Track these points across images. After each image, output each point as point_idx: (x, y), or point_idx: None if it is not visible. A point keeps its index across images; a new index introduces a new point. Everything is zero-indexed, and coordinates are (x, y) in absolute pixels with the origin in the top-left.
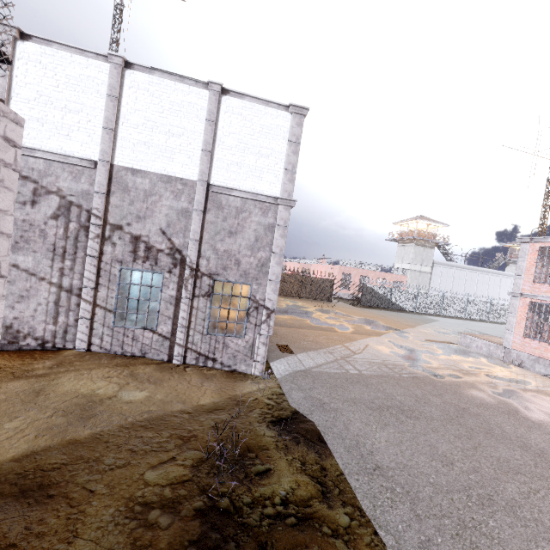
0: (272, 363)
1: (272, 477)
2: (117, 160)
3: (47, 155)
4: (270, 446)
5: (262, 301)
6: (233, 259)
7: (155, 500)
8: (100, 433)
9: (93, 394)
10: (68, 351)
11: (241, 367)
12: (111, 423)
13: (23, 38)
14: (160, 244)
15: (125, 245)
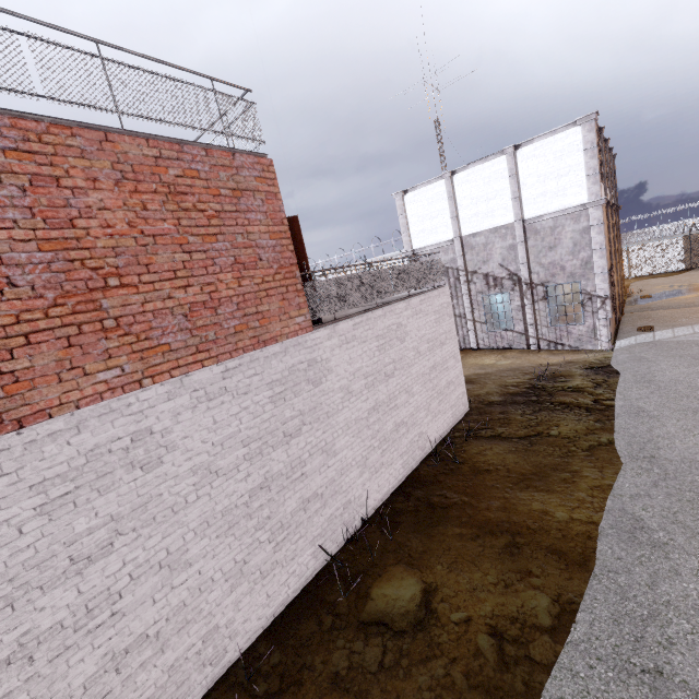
0: (619, 341)
1: (568, 382)
2: (463, 233)
3: (430, 248)
4: (575, 375)
5: (593, 292)
6: (557, 267)
7: (509, 385)
8: (488, 372)
9: (483, 363)
10: (468, 349)
11: (587, 347)
12: (492, 370)
13: (405, 193)
14: (501, 274)
15: (480, 282)
